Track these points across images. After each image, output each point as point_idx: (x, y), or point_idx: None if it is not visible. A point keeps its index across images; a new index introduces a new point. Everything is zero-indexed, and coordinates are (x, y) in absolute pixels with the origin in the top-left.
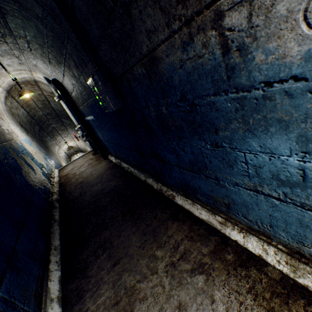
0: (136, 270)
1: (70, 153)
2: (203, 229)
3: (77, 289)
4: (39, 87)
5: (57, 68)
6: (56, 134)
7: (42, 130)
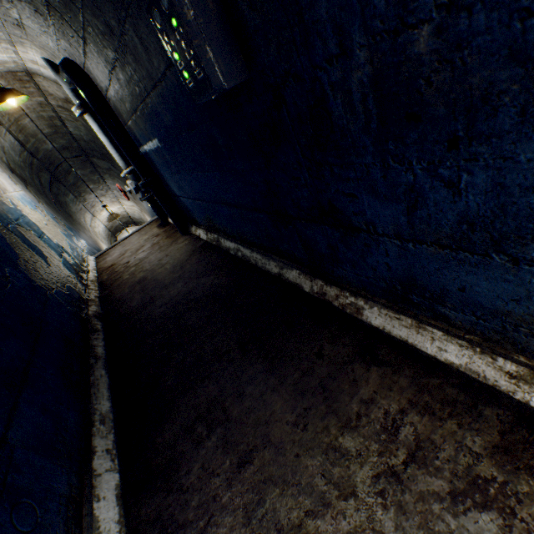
0: (298, 483)
1: (115, 227)
2: (454, 388)
3: (161, 519)
4: (38, 87)
5: (68, 22)
6: (84, 191)
7: (56, 182)
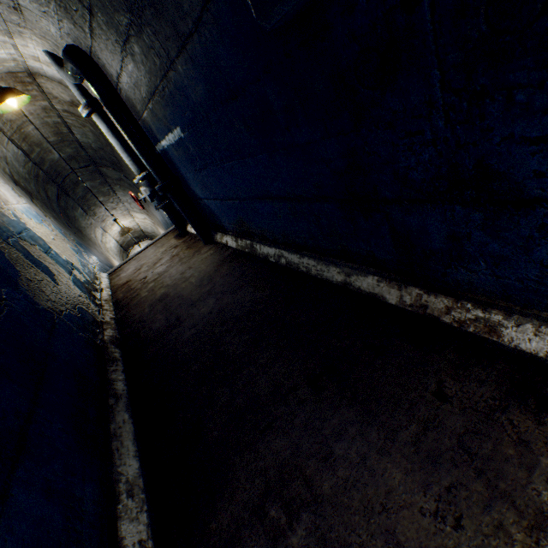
0: None
1: (127, 242)
2: None
3: None
4: (41, 90)
5: None
6: (94, 204)
7: (64, 195)
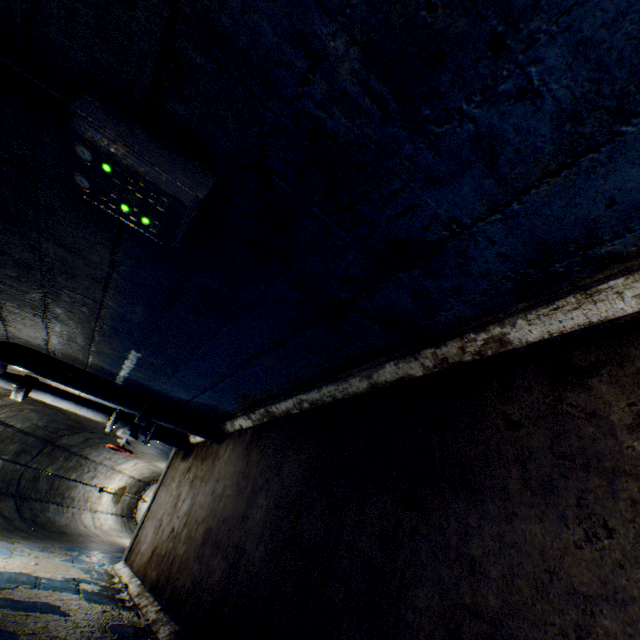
0: None
1: (127, 506)
2: None
3: None
4: None
5: None
6: (66, 488)
7: (26, 502)
